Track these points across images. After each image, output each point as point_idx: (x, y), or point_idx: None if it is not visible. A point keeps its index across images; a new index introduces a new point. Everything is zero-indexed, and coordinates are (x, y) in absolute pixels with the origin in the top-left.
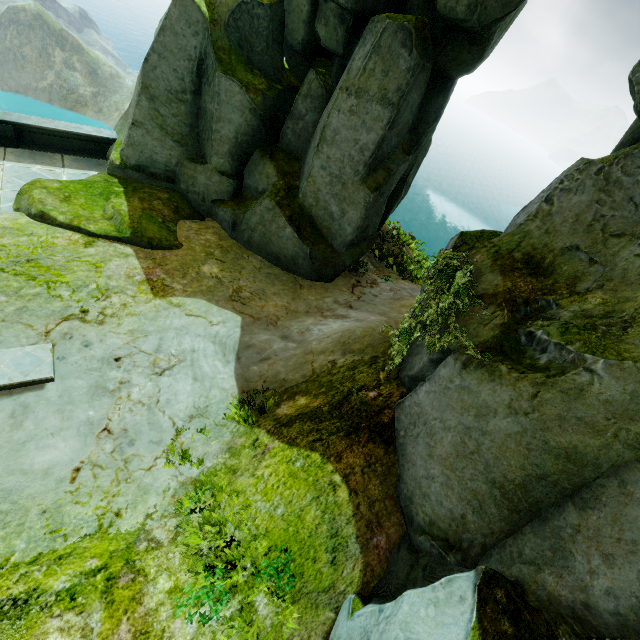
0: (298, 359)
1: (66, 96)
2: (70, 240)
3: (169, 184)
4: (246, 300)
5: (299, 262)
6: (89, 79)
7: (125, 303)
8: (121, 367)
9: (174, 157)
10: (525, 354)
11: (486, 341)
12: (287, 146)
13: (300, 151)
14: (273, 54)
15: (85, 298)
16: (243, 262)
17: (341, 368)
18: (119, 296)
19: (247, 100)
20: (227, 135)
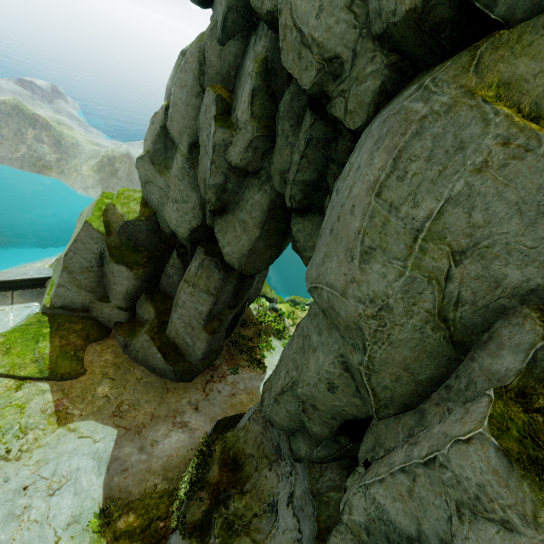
0: (141, 476)
1: (35, 162)
2: (6, 387)
3: (85, 313)
4: (124, 413)
5: (167, 372)
6: (54, 148)
7: (37, 437)
8: (27, 494)
9: (88, 299)
10: (210, 531)
11: (195, 521)
12: (164, 289)
13: (172, 293)
14: (152, 239)
15: (10, 439)
16: (129, 376)
17: (157, 494)
18: (34, 431)
19: (132, 274)
20: (121, 290)
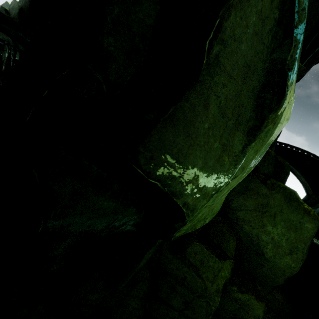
0: None
1: None
2: None
3: None
4: None
5: None
6: None
7: None
8: None
9: None
10: None
11: None
12: None
13: None
14: None
15: None
16: None
17: None
18: None
19: None
20: None
